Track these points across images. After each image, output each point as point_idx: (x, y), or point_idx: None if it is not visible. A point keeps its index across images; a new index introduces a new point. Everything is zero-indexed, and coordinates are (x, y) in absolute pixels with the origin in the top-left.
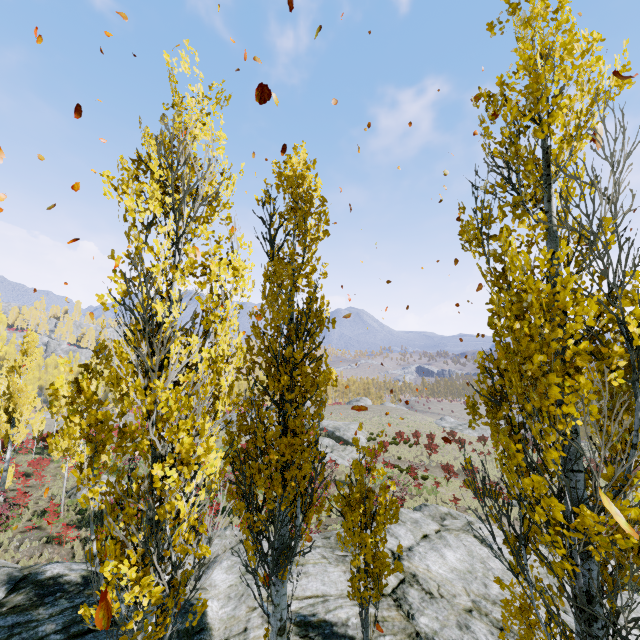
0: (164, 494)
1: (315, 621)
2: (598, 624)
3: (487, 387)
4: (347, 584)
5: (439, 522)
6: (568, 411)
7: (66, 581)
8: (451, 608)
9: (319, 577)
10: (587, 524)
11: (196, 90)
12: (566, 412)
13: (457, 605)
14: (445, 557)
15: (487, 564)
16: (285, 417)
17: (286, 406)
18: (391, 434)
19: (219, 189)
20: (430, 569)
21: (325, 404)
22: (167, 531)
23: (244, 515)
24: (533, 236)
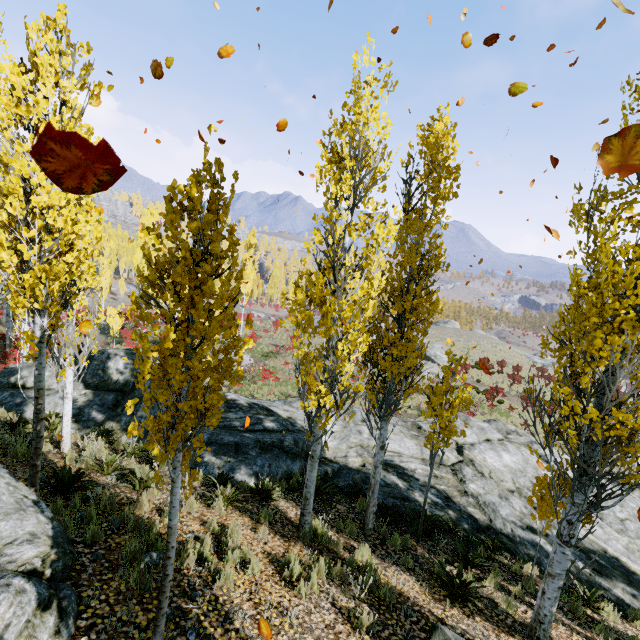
0: (340, 358)
1: (392, 464)
2: (587, 478)
3: (559, 332)
4: (417, 451)
5: (504, 435)
6: (603, 355)
7: (239, 403)
8: (497, 486)
9: (397, 442)
10: (590, 417)
11: (370, 78)
12: (601, 355)
13: (502, 486)
14: (501, 457)
15: (539, 471)
16: (402, 329)
17: (405, 322)
18: (474, 359)
19: (383, 169)
20: (486, 460)
21: (430, 324)
22: (338, 377)
23: (369, 382)
24: (636, 221)
